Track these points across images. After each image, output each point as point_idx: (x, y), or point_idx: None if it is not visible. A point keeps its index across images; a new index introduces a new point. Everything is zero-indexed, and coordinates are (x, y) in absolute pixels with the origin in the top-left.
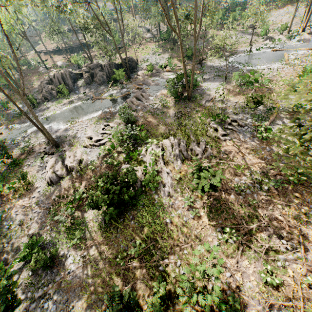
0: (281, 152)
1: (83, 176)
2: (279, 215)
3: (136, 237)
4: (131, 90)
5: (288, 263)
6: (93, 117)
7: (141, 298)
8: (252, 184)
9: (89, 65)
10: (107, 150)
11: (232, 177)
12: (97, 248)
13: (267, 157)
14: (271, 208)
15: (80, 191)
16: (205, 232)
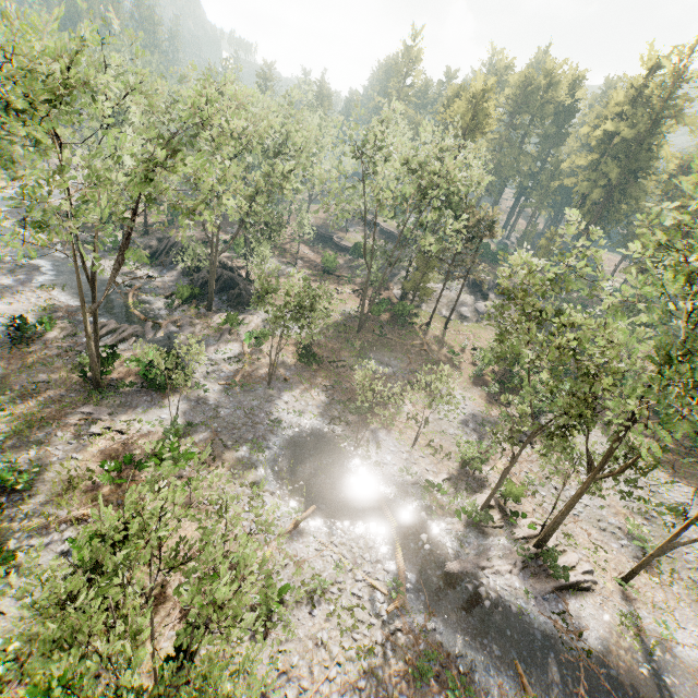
0: None
1: None
2: None
3: None
4: (161, 319)
5: None
6: (62, 302)
7: None
8: None
9: (208, 256)
10: None
11: None
12: None
13: None
14: None
15: None
16: None
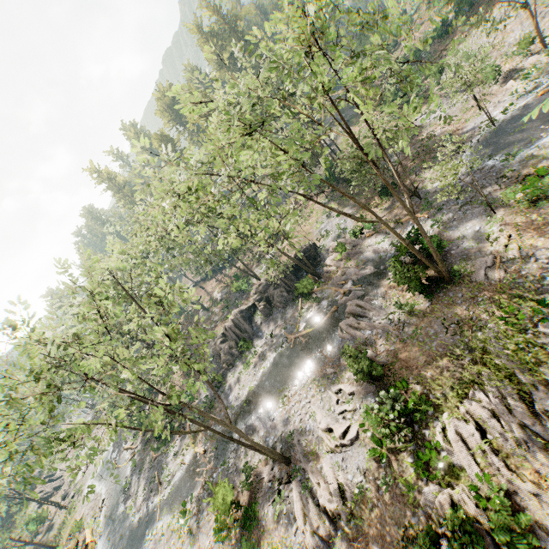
0: None
1: (363, 530)
2: None
3: None
4: (334, 299)
5: None
6: (308, 379)
7: None
8: None
9: (258, 290)
10: (372, 455)
11: None
12: None
13: None
14: None
15: None
16: None
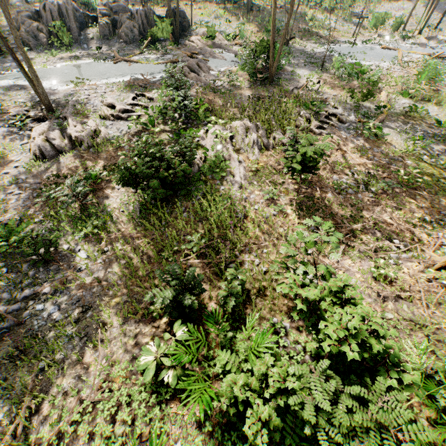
0: (391, 155)
1: (99, 154)
2: (388, 218)
3: (192, 232)
4: (179, 58)
5: (401, 261)
6: (115, 83)
7: (203, 296)
8: (356, 184)
9: (110, 5)
10: (142, 125)
11: (329, 175)
12: (128, 243)
13: (375, 158)
14: (379, 211)
15: (97, 169)
16: (293, 231)
